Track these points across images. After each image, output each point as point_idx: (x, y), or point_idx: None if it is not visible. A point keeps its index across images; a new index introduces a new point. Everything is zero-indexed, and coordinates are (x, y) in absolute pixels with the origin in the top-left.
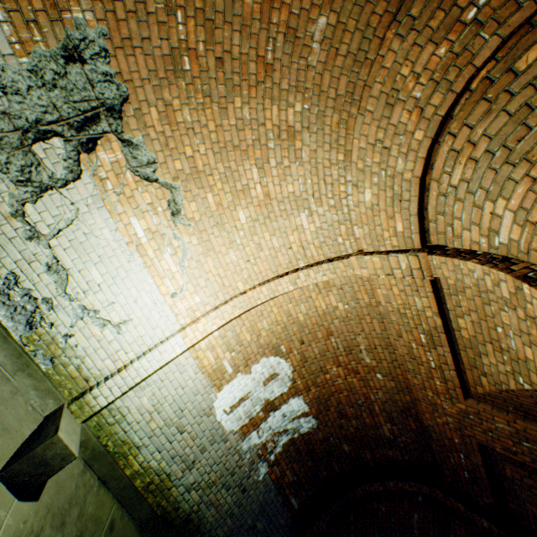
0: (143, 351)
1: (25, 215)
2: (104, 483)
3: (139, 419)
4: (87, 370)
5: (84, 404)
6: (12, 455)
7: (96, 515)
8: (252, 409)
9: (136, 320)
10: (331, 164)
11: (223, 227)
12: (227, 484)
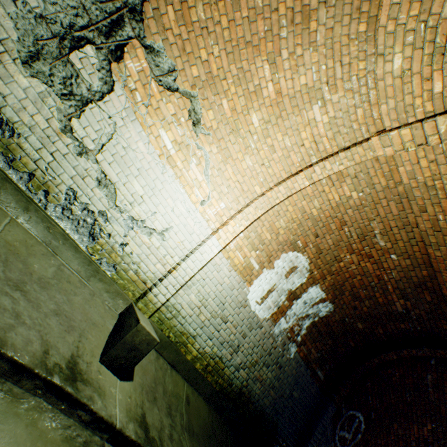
0: (184, 255)
1: (72, 131)
2: (173, 367)
3: (191, 314)
4: (143, 274)
5: (148, 302)
6: (104, 344)
7: (174, 392)
8: (279, 299)
9: (175, 227)
10: (349, 41)
11: (238, 134)
12: (266, 363)
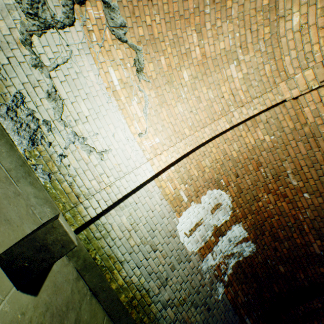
0: (120, 177)
1: (32, 45)
2: (94, 295)
3: (120, 236)
4: (77, 188)
5: (76, 214)
6: (11, 245)
7: None
8: (205, 234)
9: (114, 150)
10: (256, 13)
11: (172, 85)
12: (195, 303)
